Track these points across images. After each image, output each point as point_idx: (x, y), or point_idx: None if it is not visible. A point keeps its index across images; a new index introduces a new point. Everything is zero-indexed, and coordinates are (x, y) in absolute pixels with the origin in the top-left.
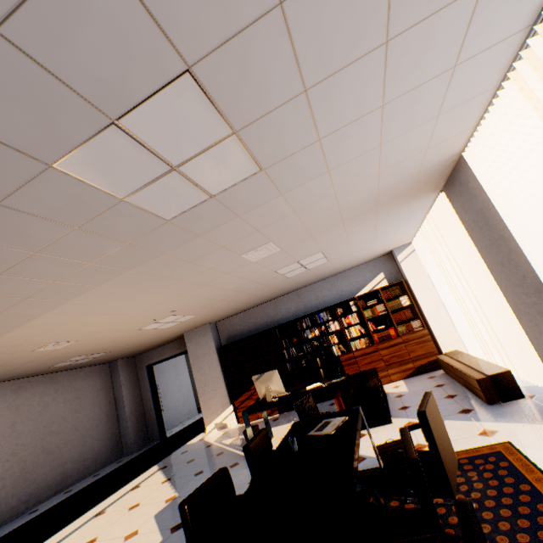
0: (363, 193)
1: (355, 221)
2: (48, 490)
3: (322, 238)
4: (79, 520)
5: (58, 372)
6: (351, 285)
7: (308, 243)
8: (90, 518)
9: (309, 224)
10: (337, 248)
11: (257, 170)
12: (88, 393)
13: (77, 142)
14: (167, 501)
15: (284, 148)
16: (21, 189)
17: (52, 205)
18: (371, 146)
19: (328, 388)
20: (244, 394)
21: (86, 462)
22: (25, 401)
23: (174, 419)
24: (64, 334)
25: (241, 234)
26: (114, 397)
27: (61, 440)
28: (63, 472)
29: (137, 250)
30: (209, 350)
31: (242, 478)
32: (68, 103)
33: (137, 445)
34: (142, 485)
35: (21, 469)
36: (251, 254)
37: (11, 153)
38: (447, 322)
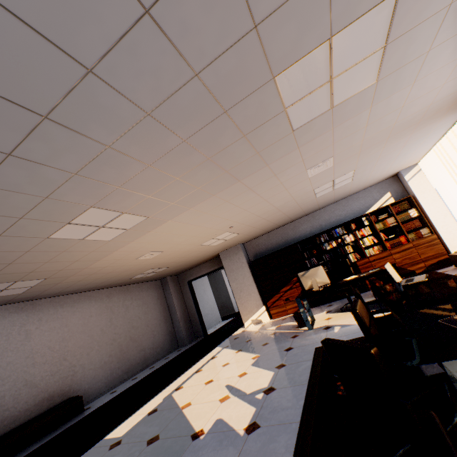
0: (420, 106)
1: (395, 137)
2: (138, 367)
3: (364, 155)
4: (183, 376)
5: (130, 285)
6: (361, 205)
7: (352, 160)
8: (192, 374)
9: (366, 139)
10: (366, 166)
11: (373, 81)
12: (151, 301)
13: (300, 57)
14: (253, 358)
15: (403, 59)
16: (245, 99)
17: (248, 114)
18: (455, 56)
19: (370, 275)
20: (274, 296)
21: (157, 350)
22: (115, 304)
23: (207, 324)
24: (162, 244)
25: (321, 147)
26: (167, 305)
27: (140, 333)
28: (144, 355)
29: (257, 160)
30: (242, 265)
31: (311, 340)
32: (319, 23)
33: (188, 340)
34: (219, 356)
35: (120, 350)
36: (313, 169)
37: (264, 66)
38: (454, 228)
